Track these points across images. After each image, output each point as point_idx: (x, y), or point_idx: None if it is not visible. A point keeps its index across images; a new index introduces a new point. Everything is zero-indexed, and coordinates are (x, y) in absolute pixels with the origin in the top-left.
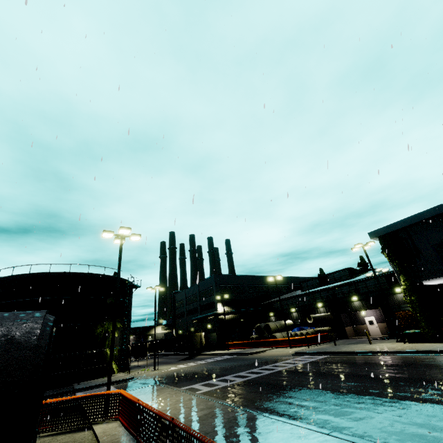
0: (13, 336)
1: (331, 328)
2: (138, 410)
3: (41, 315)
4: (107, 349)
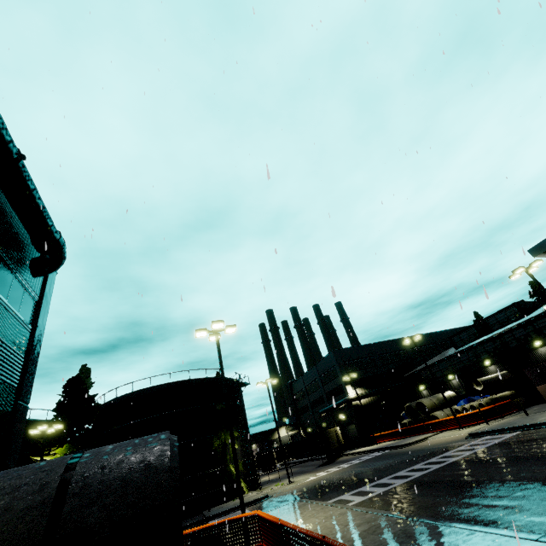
0: (149, 461)
1: (515, 391)
2: (282, 532)
3: (167, 437)
4: (230, 464)
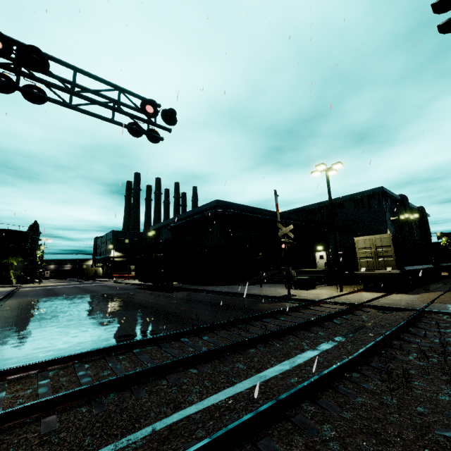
0: None
1: None
2: None
3: None
4: (11, 271)
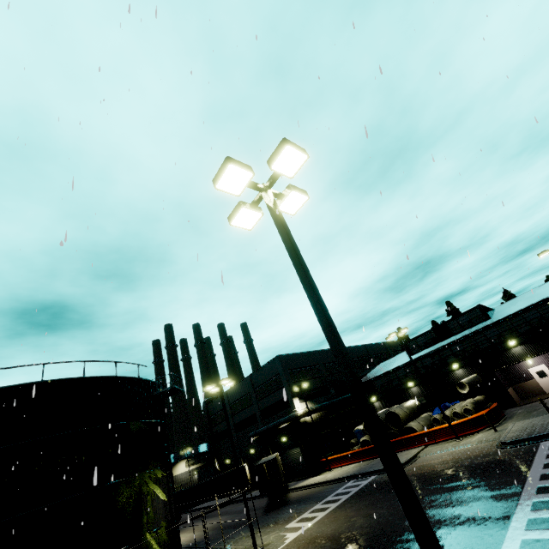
0: None
1: (484, 396)
2: None
3: None
4: (147, 534)
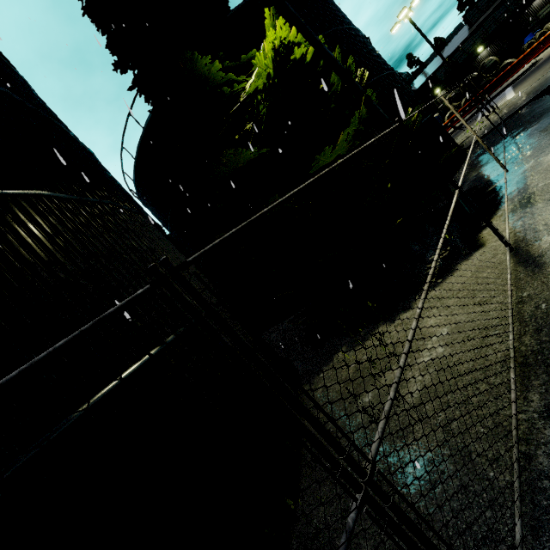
0: None
1: None
2: None
3: None
4: None
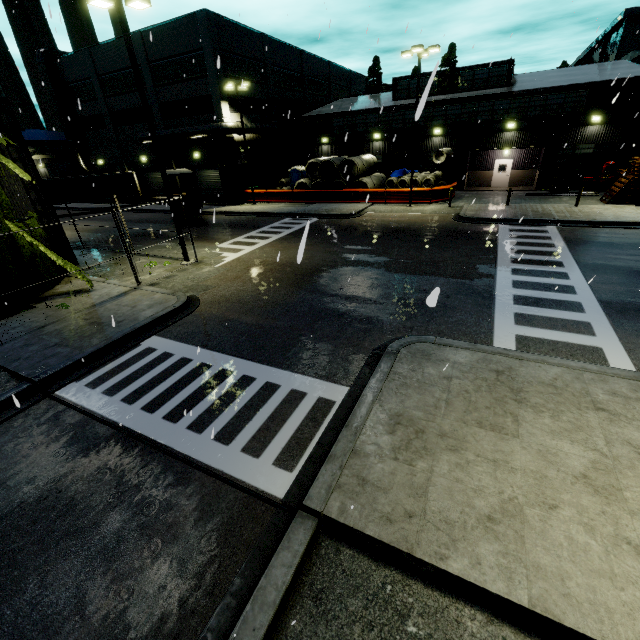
0: None
1: (442, 173)
2: None
3: None
4: (6, 222)
